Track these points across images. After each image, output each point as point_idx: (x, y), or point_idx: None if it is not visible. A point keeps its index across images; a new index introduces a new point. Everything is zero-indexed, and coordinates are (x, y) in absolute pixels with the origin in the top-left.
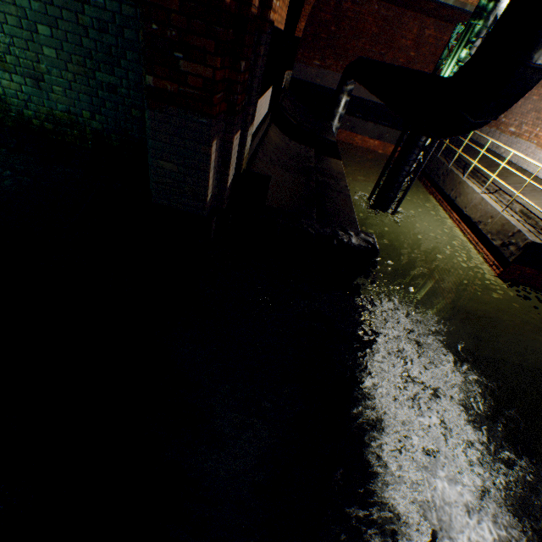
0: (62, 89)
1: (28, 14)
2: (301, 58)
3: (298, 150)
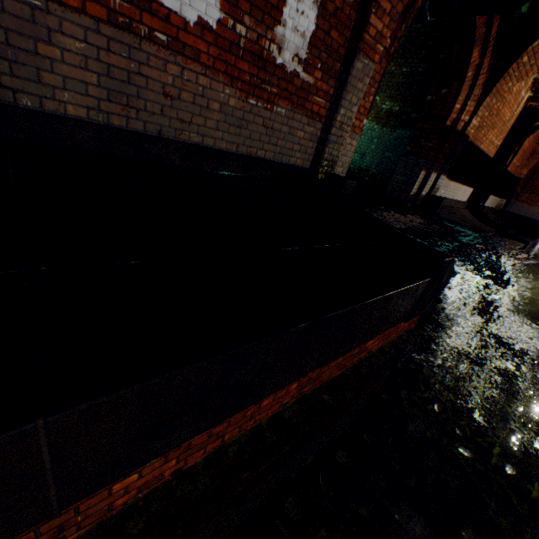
0: (369, 158)
1: (373, 137)
2: (524, 199)
3: (482, 225)
